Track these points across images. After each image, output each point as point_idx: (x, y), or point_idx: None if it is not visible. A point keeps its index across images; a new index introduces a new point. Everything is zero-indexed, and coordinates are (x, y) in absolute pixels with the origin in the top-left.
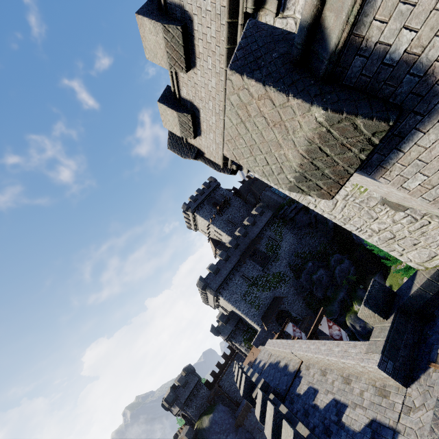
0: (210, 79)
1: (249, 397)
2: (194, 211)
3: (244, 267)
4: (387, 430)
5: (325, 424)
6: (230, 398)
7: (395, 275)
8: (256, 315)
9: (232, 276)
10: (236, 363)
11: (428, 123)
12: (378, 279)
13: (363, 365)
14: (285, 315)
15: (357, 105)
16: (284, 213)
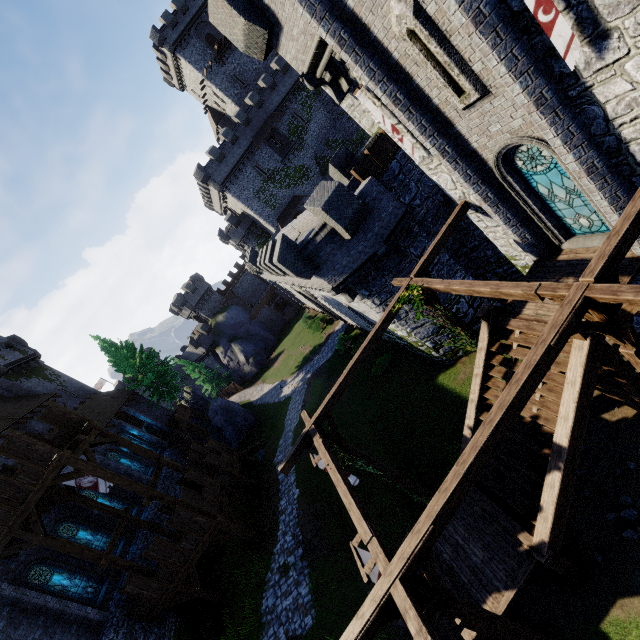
0: None
1: (254, 262)
2: (174, 49)
3: (258, 155)
4: None
5: None
6: (244, 301)
7: None
8: (272, 216)
9: (242, 167)
10: None
11: (282, 33)
12: None
13: None
14: None
15: (257, 20)
16: None
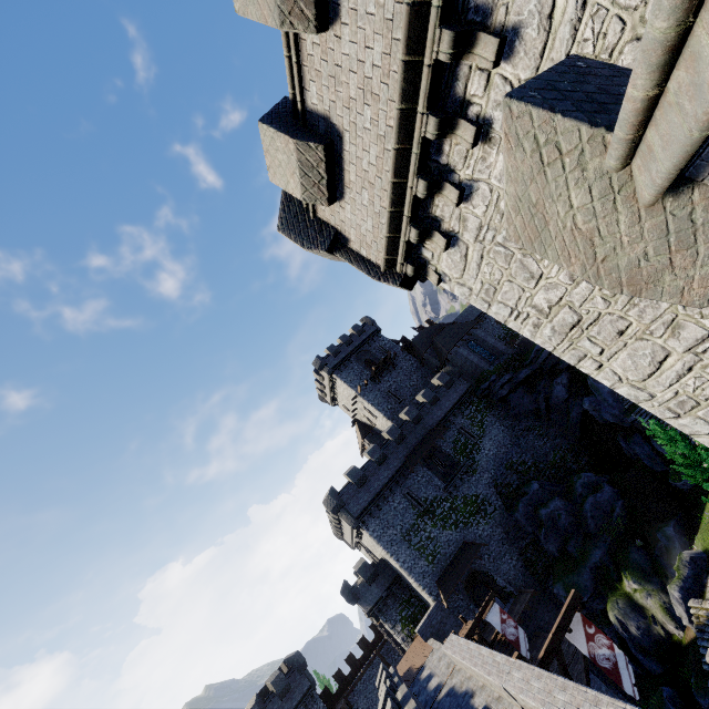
0: (369, 46)
1: None
2: (333, 371)
3: (412, 478)
4: None
5: None
6: None
7: None
8: (429, 573)
9: (388, 494)
10: (384, 673)
11: None
12: (675, 532)
13: None
14: (483, 580)
15: None
16: (489, 388)
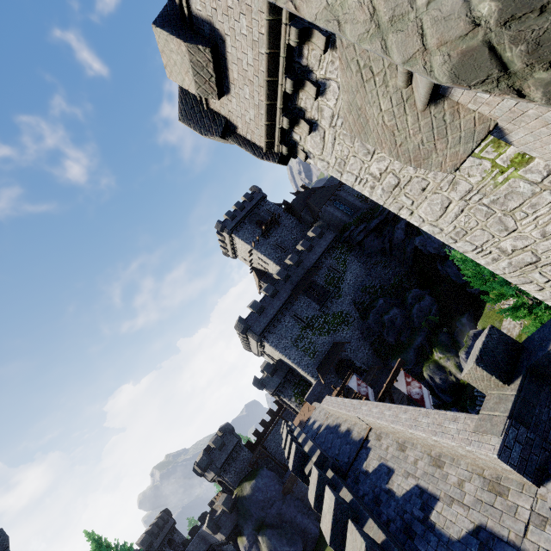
0: None
1: (300, 472)
2: (231, 232)
3: (296, 305)
4: (505, 546)
5: (405, 519)
6: (276, 462)
7: (491, 316)
8: (311, 364)
9: (280, 317)
10: (285, 424)
11: None
12: (467, 321)
13: (469, 449)
14: (347, 364)
15: None
16: (350, 236)
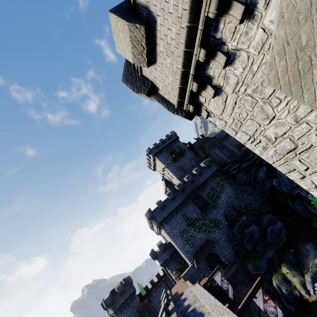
0: None
1: None
2: (155, 155)
3: (186, 208)
4: None
5: None
6: (155, 315)
7: None
8: (190, 251)
9: (174, 214)
10: (164, 294)
11: None
12: (311, 248)
13: None
14: (215, 257)
15: None
16: (227, 170)
